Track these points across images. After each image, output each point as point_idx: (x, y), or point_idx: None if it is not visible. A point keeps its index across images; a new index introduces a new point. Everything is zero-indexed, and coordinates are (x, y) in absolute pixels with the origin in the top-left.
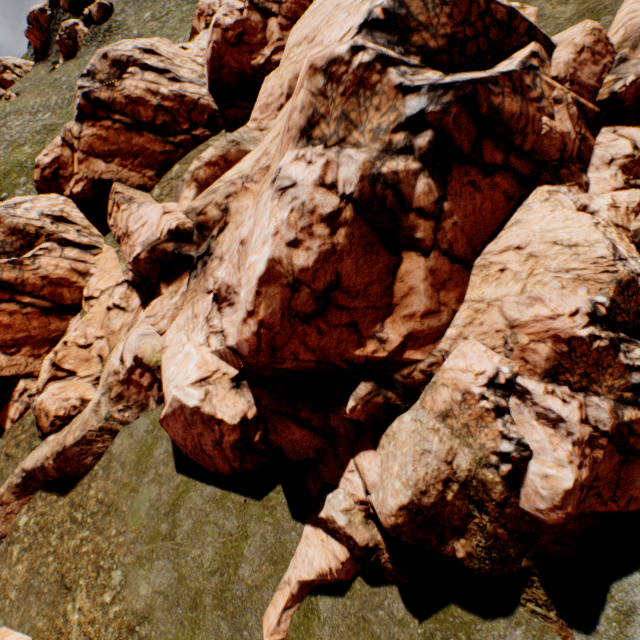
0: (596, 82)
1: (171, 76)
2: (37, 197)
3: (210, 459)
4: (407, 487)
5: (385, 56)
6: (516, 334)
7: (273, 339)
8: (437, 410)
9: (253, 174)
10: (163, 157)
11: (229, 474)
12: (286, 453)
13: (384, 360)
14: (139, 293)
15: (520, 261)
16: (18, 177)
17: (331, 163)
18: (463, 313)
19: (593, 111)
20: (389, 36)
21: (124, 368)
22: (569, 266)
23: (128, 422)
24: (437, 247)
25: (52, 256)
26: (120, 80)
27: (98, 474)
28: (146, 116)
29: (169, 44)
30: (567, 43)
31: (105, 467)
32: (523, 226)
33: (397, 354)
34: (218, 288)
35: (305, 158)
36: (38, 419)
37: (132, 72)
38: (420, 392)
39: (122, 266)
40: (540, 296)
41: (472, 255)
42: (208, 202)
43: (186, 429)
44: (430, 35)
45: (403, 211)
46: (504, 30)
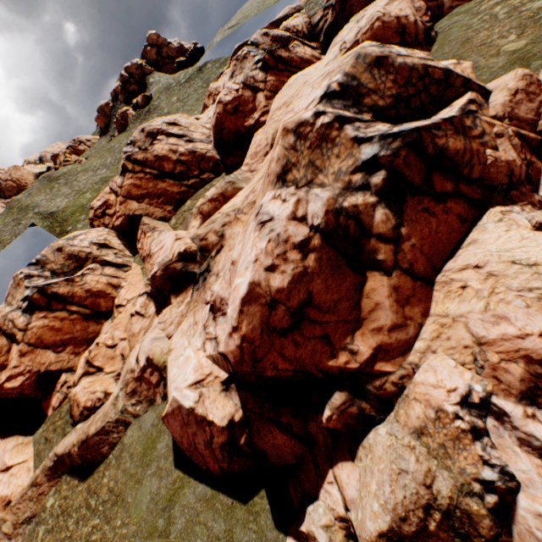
0: (534, 115)
1: (187, 139)
2: (89, 230)
3: (202, 457)
4: (385, 511)
5: (342, 116)
6: (485, 351)
7: (254, 351)
8: (411, 426)
9: (243, 207)
10: (179, 196)
11: (218, 473)
12: (269, 457)
13: (356, 371)
14: (155, 302)
15: (480, 279)
16: (80, 215)
17: (301, 200)
18: (429, 327)
19: (535, 139)
20: (344, 101)
21: (138, 367)
22: (531, 285)
23: (138, 415)
24: (398, 267)
25: (95, 274)
26: (151, 145)
27: (111, 463)
28: (168, 168)
29: (187, 117)
30: (501, 88)
31: (117, 456)
32: (479, 245)
33: (368, 365)
34: (214, 300)
35: (280, 197)
36: (71, 408)
37: (160, 139)
38: (393, 404)
39: (144, 280)
40: (505, 314)
41: (433, 272)
42: (209, 230)
43: (183, 427)
44: (378, 97)
45: (364, 237)
46: (442, 86)
